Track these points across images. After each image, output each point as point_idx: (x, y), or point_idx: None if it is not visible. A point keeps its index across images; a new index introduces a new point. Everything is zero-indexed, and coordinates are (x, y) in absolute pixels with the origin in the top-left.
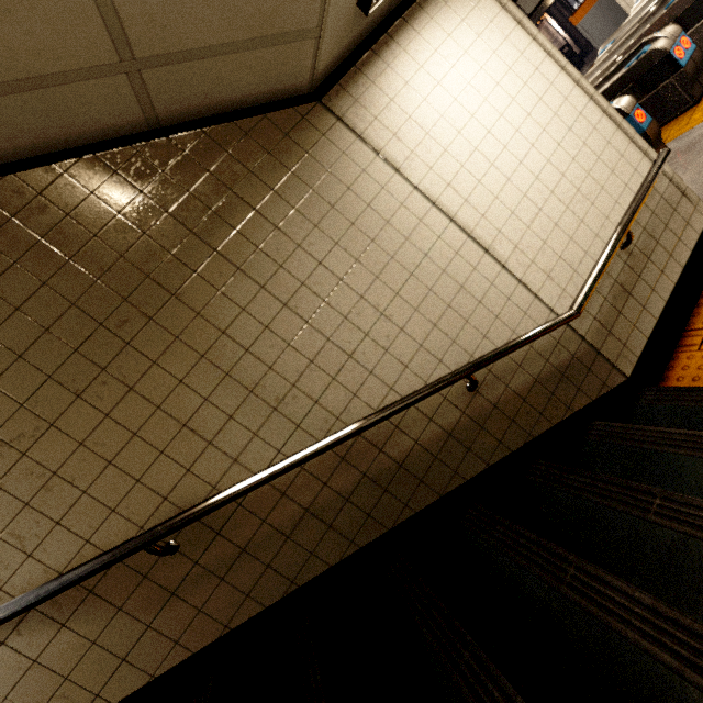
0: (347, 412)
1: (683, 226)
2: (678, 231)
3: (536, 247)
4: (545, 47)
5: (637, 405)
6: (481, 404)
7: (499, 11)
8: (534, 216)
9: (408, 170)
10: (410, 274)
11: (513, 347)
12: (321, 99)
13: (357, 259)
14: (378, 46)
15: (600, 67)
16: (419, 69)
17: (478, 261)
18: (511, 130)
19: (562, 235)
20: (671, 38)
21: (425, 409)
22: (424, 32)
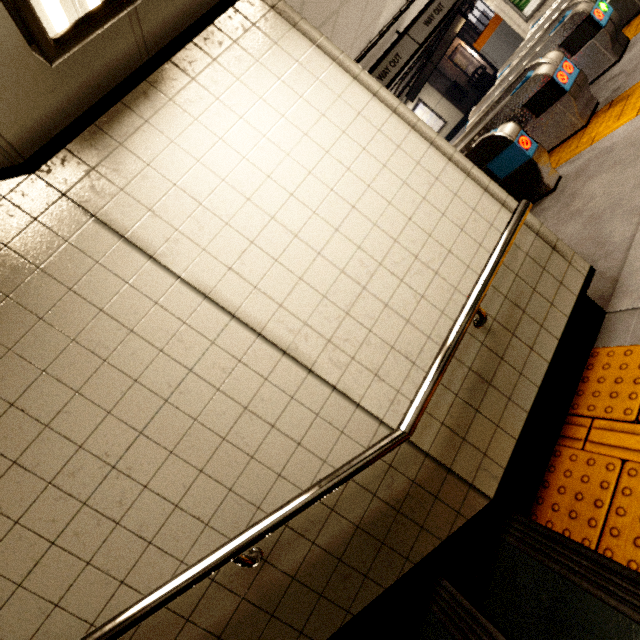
0: (40, 636)
1: (556, 288)
2: (549, 294)
3: (358, 338)
4: (370, 87)
5: (503, 542)
6: (272, 579)
7: (308, 48)
8: (355, 298)
9: (168, 255)
10: (164, 400)
11: (305, 503)
12: (36, 170)
13: (77, 390)
14: (132, 97)
15: (496, 90)
16: (192, 123)
17: (272, 369)
18: (323, 189)
19: (396, 318)
20: (553, 64)
21: (179, 604)
22: (202, 77)
